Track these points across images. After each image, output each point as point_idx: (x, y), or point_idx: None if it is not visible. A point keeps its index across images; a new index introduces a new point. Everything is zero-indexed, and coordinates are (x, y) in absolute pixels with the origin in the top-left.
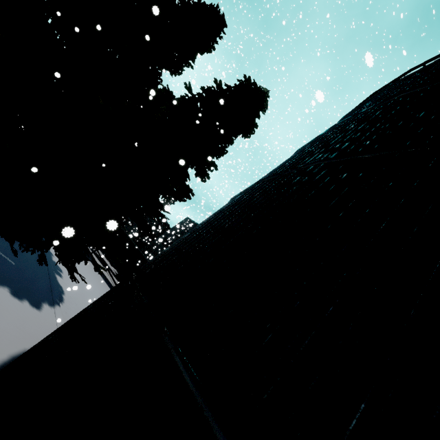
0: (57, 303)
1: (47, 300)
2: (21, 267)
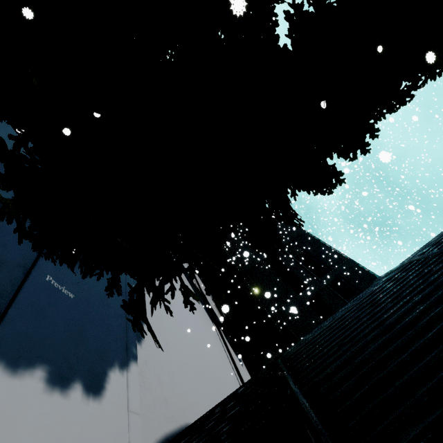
0: (132, 357)
1: (117, 358)
2: (84, 298)
